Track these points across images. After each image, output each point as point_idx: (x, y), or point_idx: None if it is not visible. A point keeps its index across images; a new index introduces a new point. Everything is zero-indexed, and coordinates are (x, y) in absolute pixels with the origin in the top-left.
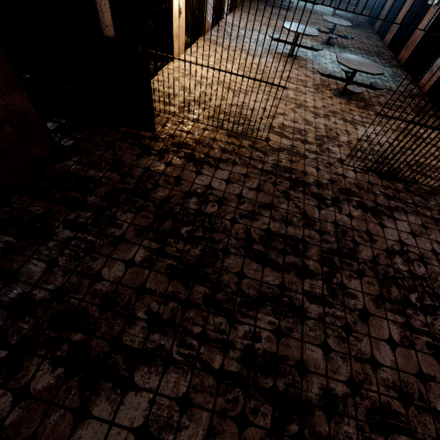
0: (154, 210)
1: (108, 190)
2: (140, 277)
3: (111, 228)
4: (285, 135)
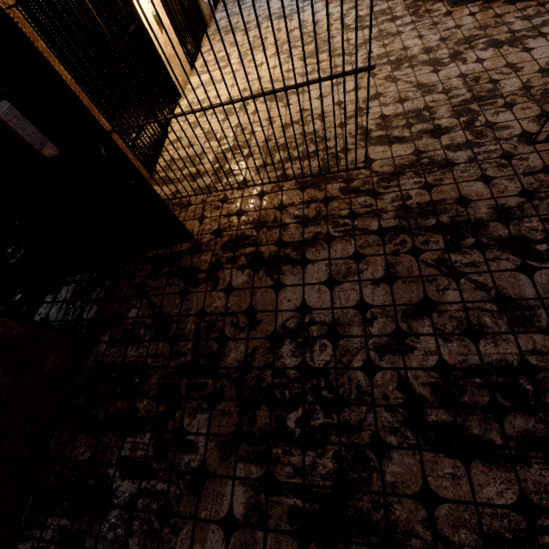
0: (234, 394)
1: (161, 379)
2: None
3: (182, 456)
4: (395, 136)
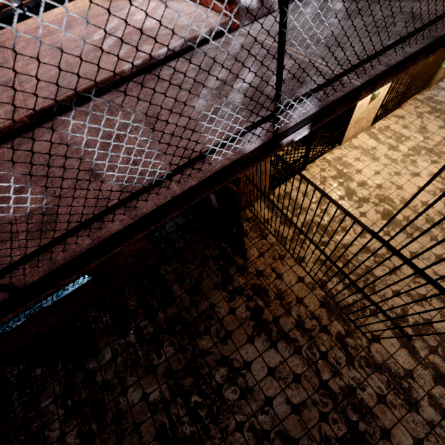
0: (188, 358)
1: (174, 313)
2: (143, 415)
3: (154, 353)
4: (414, 345)
